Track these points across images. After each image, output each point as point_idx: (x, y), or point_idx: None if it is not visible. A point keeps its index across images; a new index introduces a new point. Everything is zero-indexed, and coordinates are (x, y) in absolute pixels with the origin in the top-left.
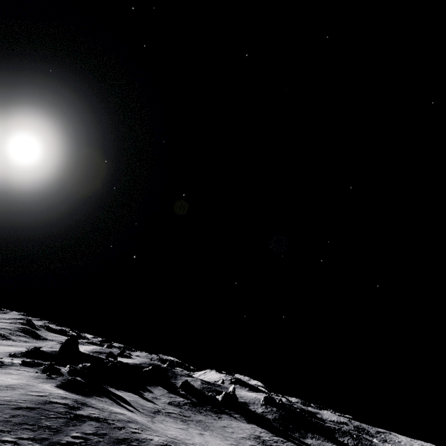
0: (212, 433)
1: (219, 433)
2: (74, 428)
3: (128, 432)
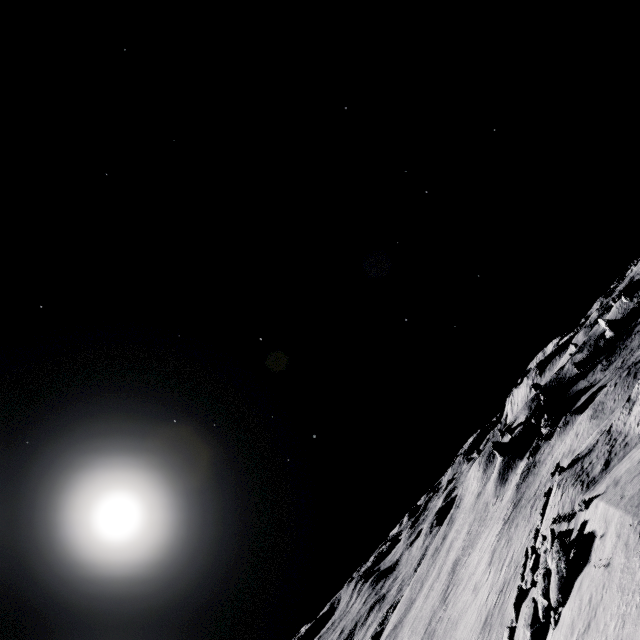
0: None
1: None
2: None
3: None
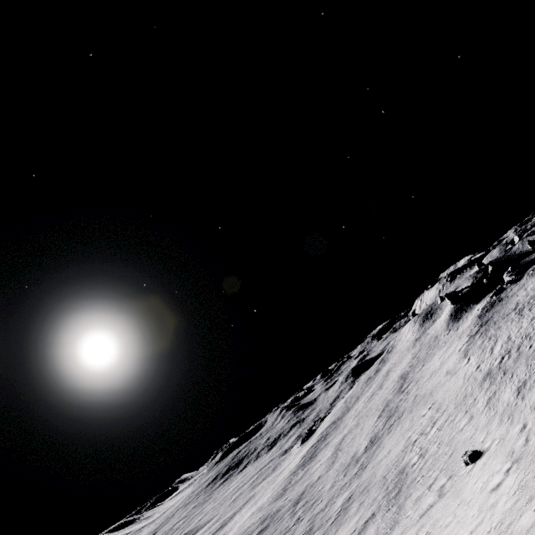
0: None
1: None
2: None
3: None
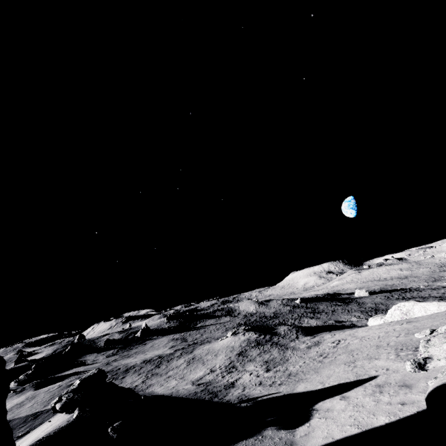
0: (150, 351)
1: (152, 349)
2: None
3: (124, 368)
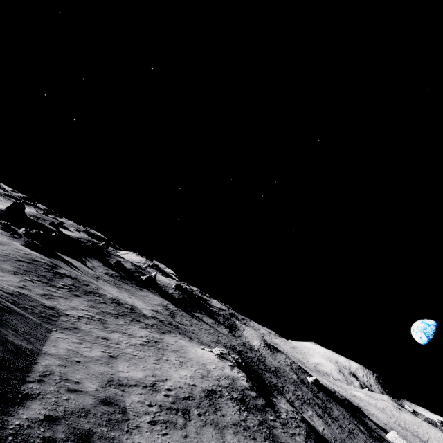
0: (136, 298)
1: (140, 298)
2: (60, 280)
3: (92, 288)
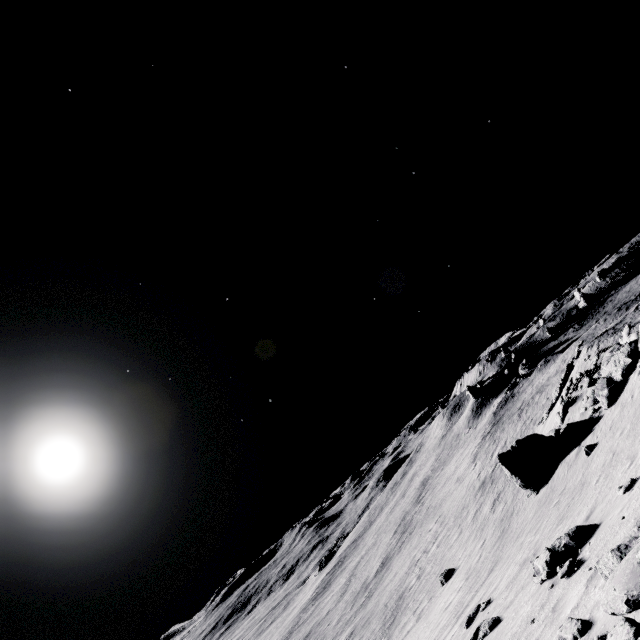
0: None
1: (639, 288)
2: None
3: None
